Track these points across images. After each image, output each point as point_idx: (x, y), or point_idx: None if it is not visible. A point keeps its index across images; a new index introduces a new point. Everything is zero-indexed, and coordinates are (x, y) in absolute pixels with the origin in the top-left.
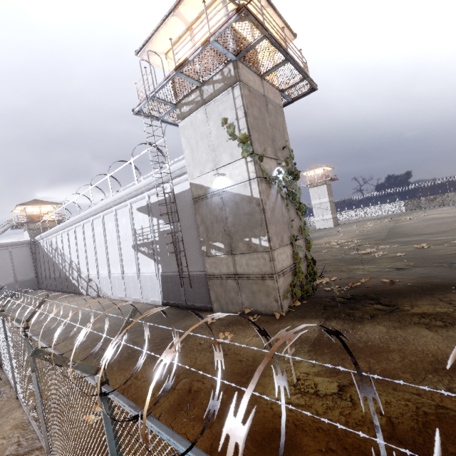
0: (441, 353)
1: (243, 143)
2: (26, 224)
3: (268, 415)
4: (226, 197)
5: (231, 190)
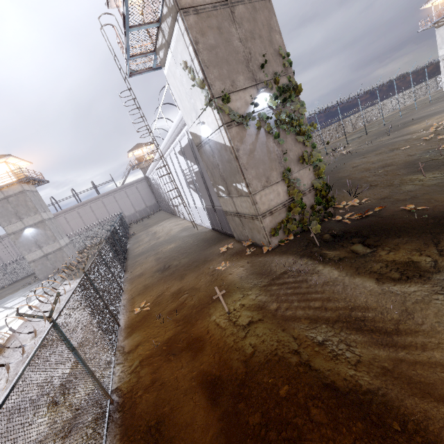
0: (363, 307)
1: (203, 89)
2: (138, 165)
3: (204, 328)
4: (211, 145)
5: (212, 138)
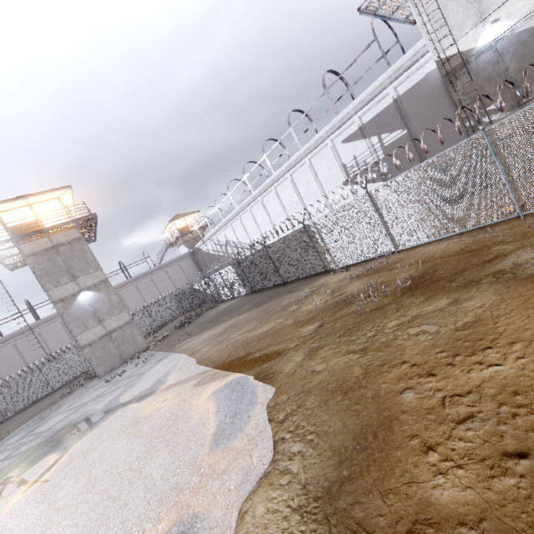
0: None
1: None
2: (180, 239)
3: None
4: (503, 45)
5: (511, 32)
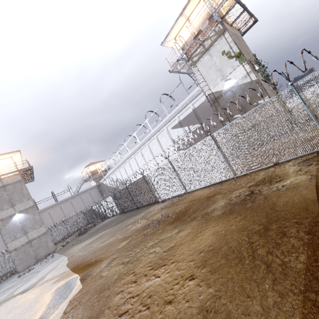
0: None
1: (238, 57)
2: (92, 177)
3: None
4: (234, 89)
5: (237, 84)
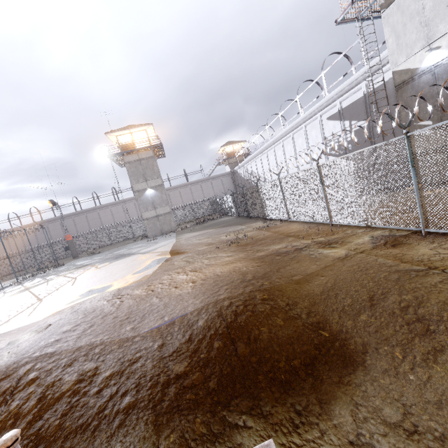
0: None
1: None
2: (227, 160)
3: None
4: (439, 71)
5: (447, 61)
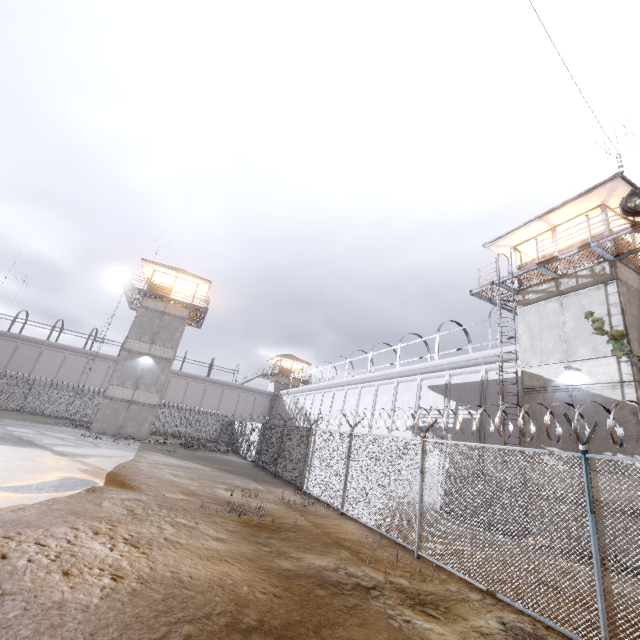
0: None
1: (615, 340)
2: (276, 376)
3: None
4: (578, 395)
5: (587, 389)
